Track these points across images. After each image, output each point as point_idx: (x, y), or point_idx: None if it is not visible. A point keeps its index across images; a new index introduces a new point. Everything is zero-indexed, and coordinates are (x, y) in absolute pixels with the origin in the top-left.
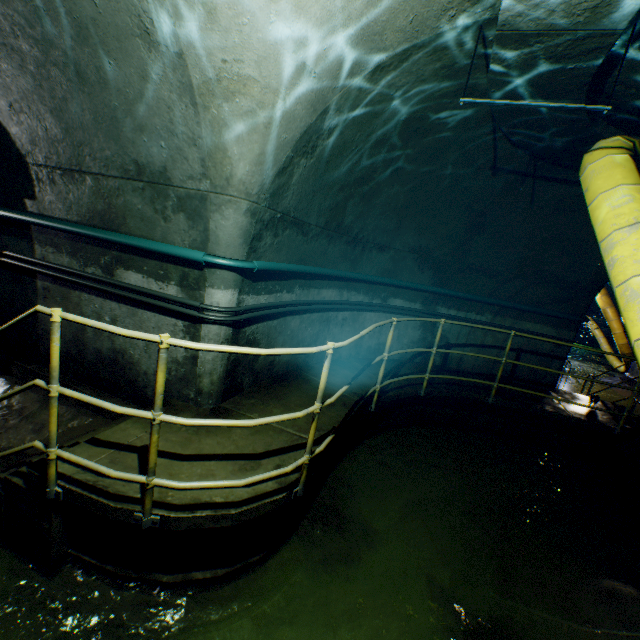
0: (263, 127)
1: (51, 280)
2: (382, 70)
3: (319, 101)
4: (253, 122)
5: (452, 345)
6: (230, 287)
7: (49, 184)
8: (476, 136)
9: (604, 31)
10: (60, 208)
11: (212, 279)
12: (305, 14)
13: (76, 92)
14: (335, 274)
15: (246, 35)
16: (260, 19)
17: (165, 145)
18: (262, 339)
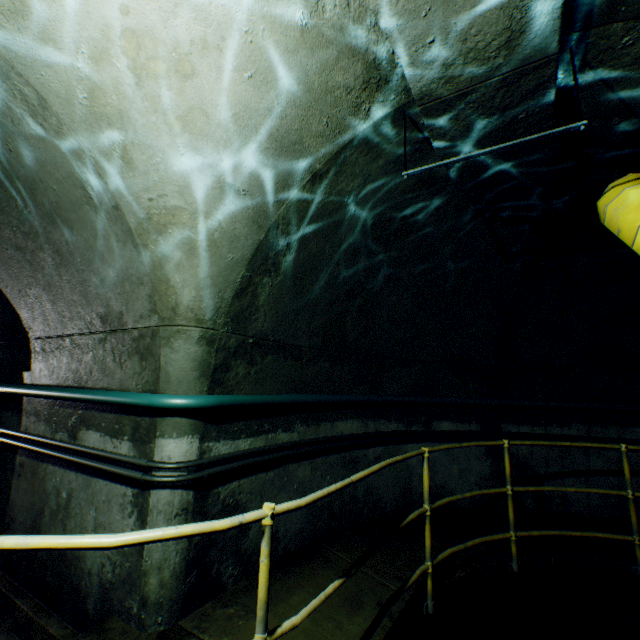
0: (202, 250)
1: (28, 453)
2: (321, 177)
3: (261, 217)
4: (190, 247)
5: (543, 476)
6: (185, 433)
7: (42, 353)
8: (464, 224)
9: (535, 63)
10: (46, 374)
11: (163, 426)
12: (212, 139)
13: (57, 266)
14: (348, 400)
15: (163, 171)
16: (171, 154)
17: (121, 291)
18: (251, 500)
